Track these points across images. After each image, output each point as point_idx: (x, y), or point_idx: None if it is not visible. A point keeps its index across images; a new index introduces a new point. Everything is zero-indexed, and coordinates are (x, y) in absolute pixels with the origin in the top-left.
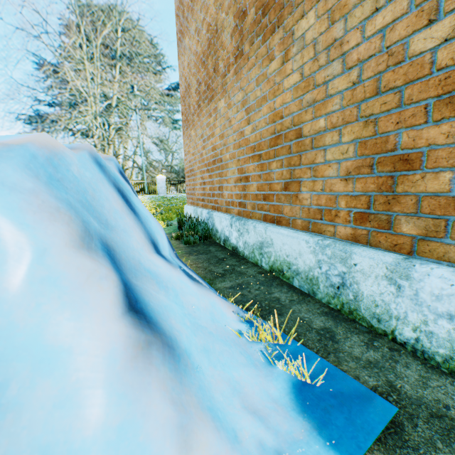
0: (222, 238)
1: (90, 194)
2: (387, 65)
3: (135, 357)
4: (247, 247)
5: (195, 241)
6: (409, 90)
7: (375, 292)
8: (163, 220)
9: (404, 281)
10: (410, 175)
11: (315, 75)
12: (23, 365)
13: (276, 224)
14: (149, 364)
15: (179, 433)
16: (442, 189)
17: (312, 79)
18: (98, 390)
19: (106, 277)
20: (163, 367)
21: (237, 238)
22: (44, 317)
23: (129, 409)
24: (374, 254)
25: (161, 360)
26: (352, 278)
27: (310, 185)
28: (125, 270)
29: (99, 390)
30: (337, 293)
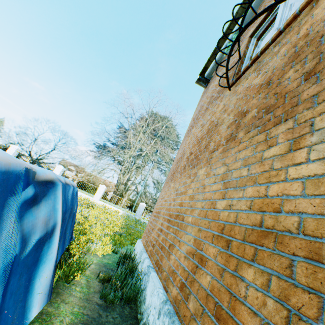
0: (144, 319)
1: None
2: None
3: None
4: None
5: (114, 300)
6: None
7: None
8: (115, 243)
9: None
10: None
11: None
12: None
13: None
14: None
15: None
16: None
17: None
18: None
19: None
20: None
21: None
22: None
23: None
24: None
25: None
26: None
27: None
28: None
29: None
30: None
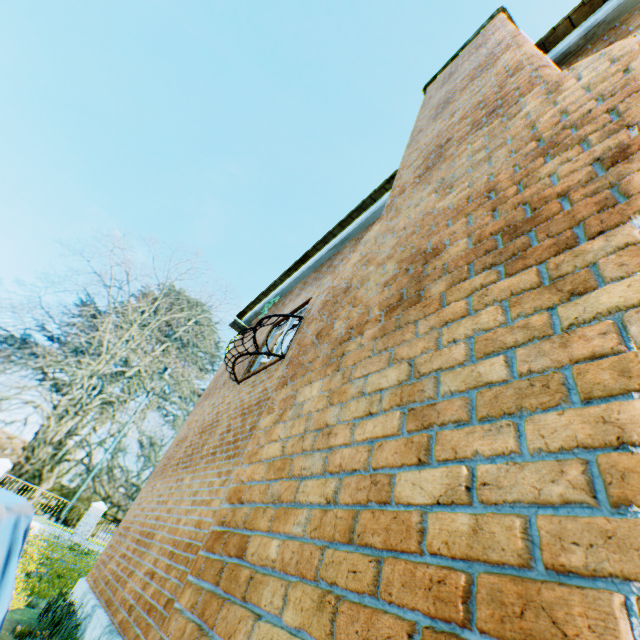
0: None
1: None
2: None
3: None
4: None
5: None
6: None
7: None
8: (32, 591)
9: None
10: None
11: None
12: None
13: None
14: None
15: None
16: None
17: None
18: None
19: None
20: None
21: None
22: None
23: None
24: None
25: None
26: None
27: None
28: None
29: None
30: None
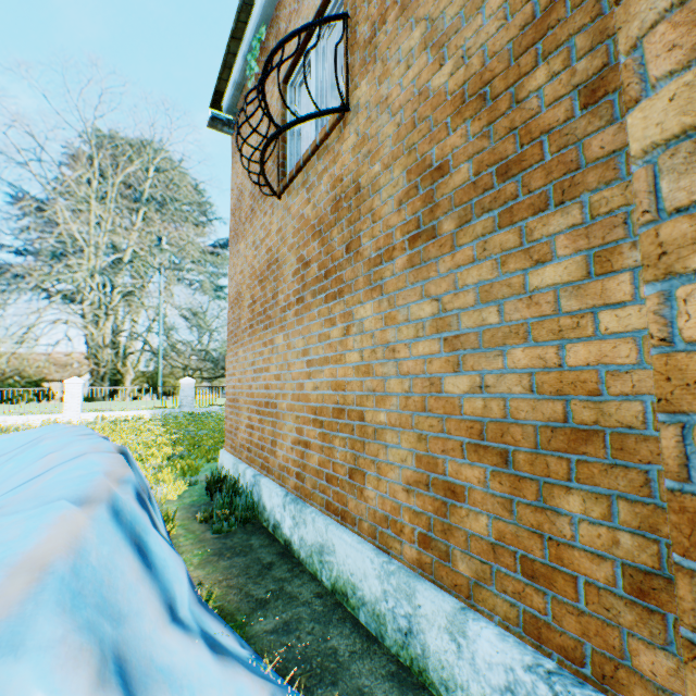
0: (272, 521)
1: (107, 582)
2: (430, 391)
3: None
4: (304, 546)
5: (231, 526)
6: (448, 423)
7: (440, 647)
8: (183, 472)
9: (462, 638)
10: (458, 507)
11: (375, 362)
12: None
13: (341, 519)
14: None
15: None
16: (482, 533)
17: (372, 368)
18: None
19: None
20: None
21: (292, 528)
22: None
23: None
24: (435, 597)
25: None
26: (418, 623)
27: (375, 482)
28: (136, 685)
29: None
30: (405, 641)
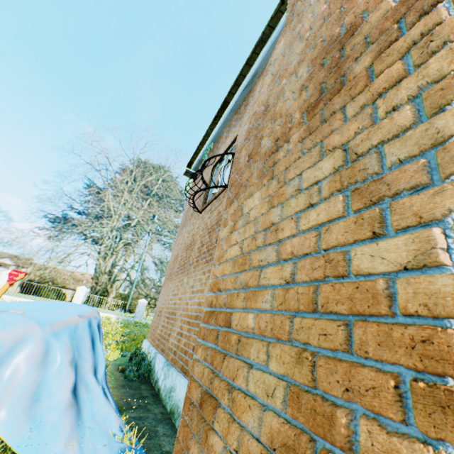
0: (156, 378)
1: (81, 341)
2: None
3: (68, 406)
4: (165, 390)
5: (134, 376)
6: None
7: None
8: (121, 349)
9: None
10: None
11: None
12: (47, 392)
13: (184, 374)
14: (71, 410)
15: (69, 436)
16: None
17: None
18: (56, 409)
19: (73, 376)
20: (74, 415)
21: (163, 380)
22: (55, 382)
23: (60, 419)
24: None
25: (75, 412)
26: None
27: None
28: (78, 377)
29: (56, 410)
30: None
